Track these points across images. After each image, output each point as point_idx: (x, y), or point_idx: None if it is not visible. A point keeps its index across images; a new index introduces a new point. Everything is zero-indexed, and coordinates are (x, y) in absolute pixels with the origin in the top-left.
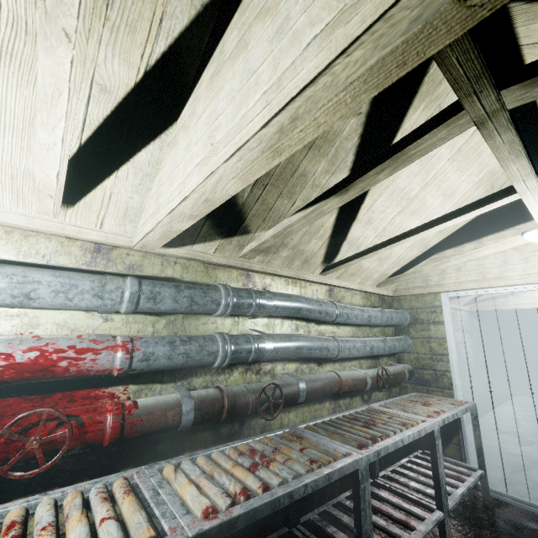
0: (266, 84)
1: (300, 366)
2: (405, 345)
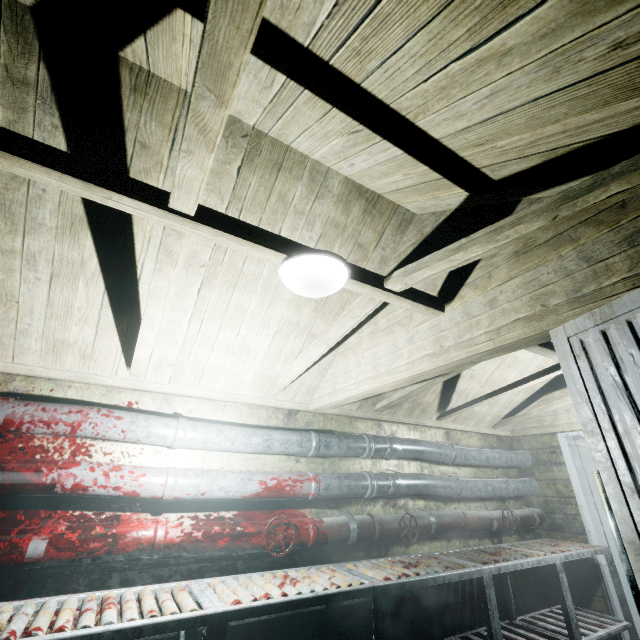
0: (407, 359)
1: (428, 503)
2: (530, 488)
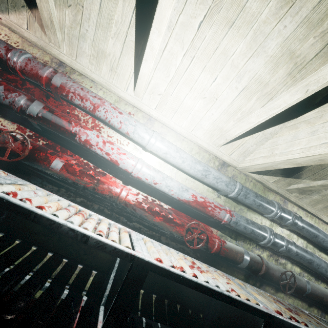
0: None
1: (302, 272)
2: None
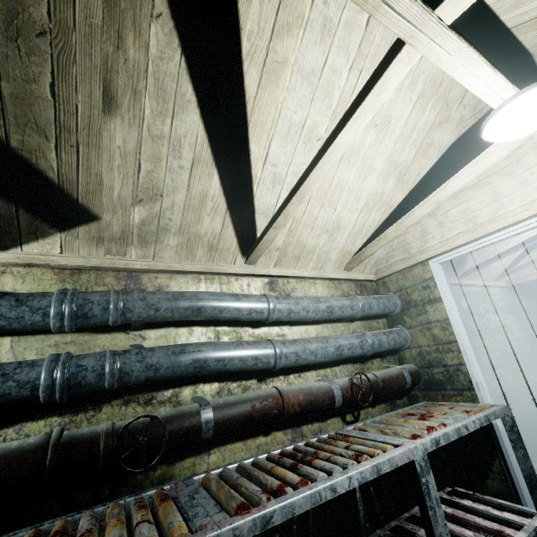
0: None
1: (226, 385)
2: (399, 339)
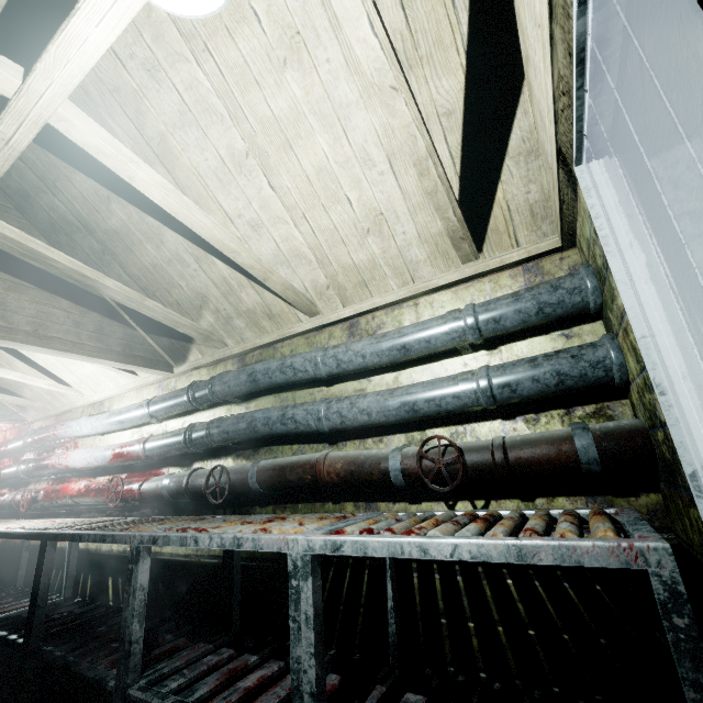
0: None
1: (300, 448)
2: (574, 367)
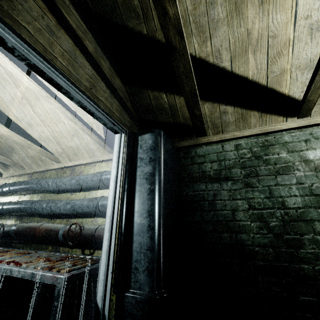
0: None
1: (40, 219)
2: None
